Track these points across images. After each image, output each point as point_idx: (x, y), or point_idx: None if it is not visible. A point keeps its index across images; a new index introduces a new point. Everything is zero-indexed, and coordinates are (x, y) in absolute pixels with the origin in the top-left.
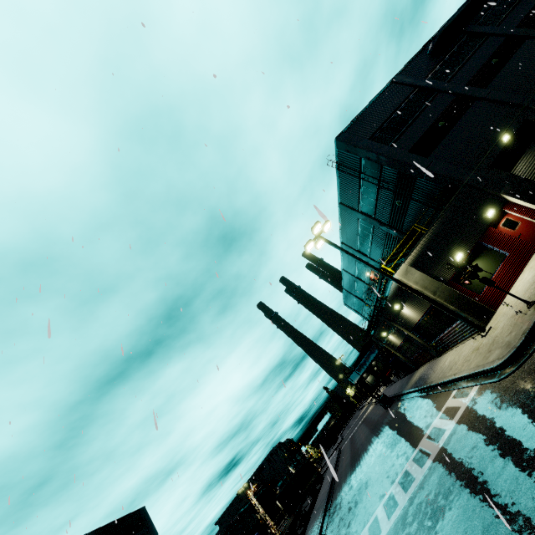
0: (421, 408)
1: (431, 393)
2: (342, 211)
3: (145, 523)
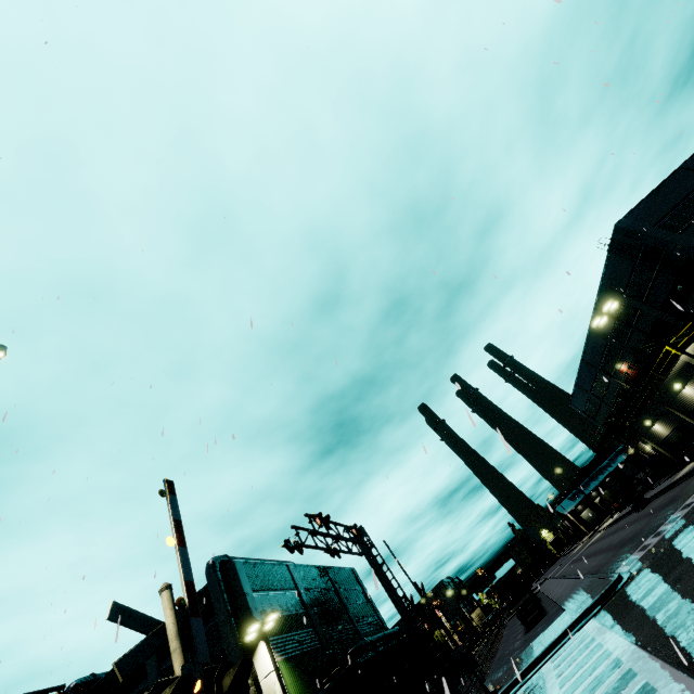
0: None
1: None
2: (601, 294)
3: (357, 582)
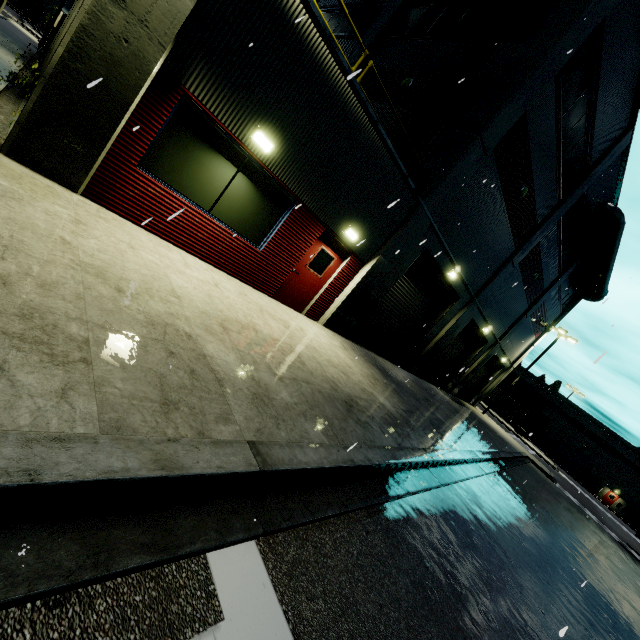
0: None
1: None
2: None
3: None
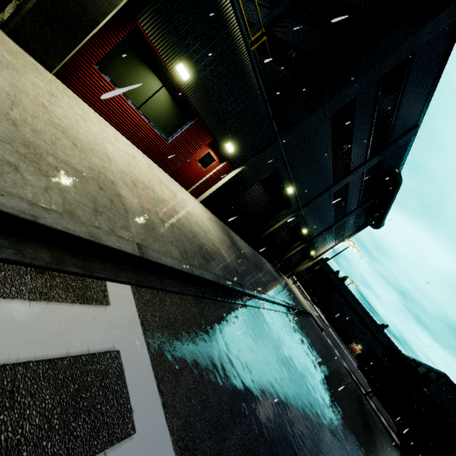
0: None
1: None
2: None
3: None
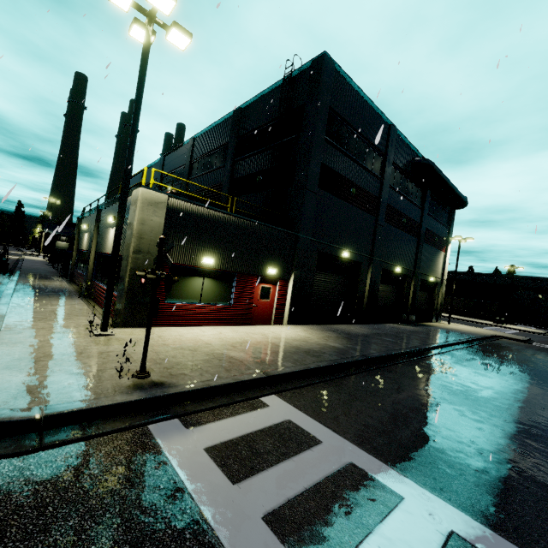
0: None
1: None
2: (231, 118)
3: None
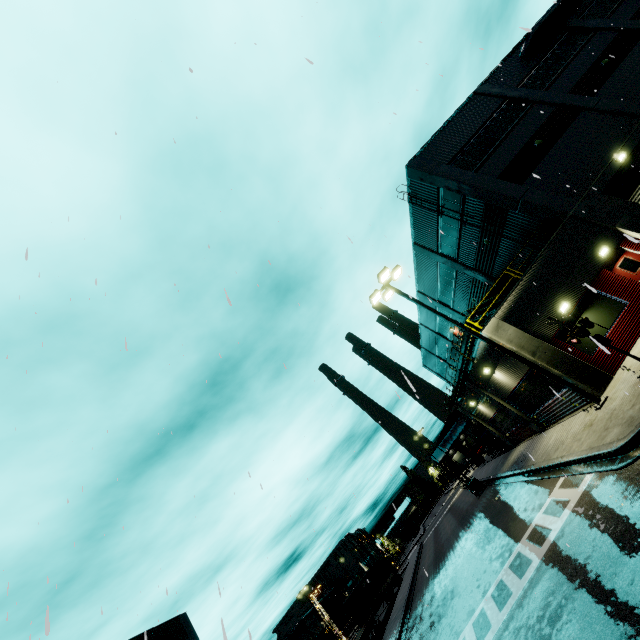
0: (520, 498)
1: (533, 479)
2: (417, 254)
3: (186, 633)
